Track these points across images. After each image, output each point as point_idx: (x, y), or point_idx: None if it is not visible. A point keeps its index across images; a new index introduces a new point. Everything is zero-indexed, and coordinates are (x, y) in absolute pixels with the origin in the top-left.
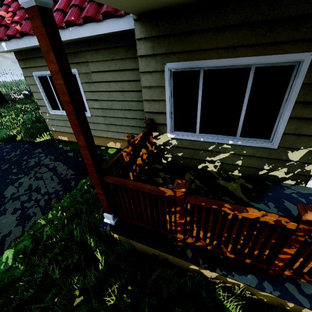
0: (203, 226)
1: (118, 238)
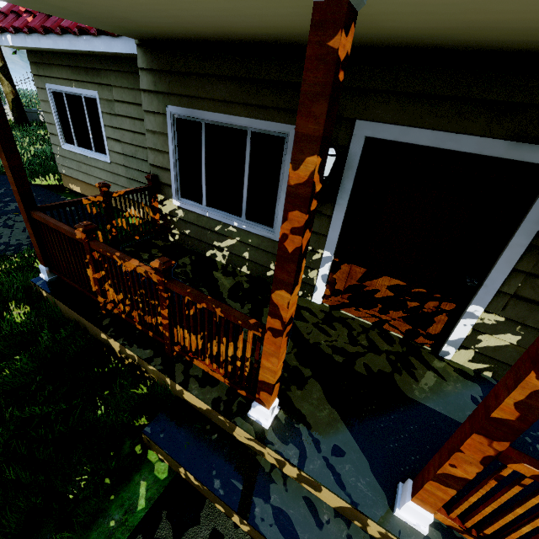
0: (113, 285)
1: (47, 297)
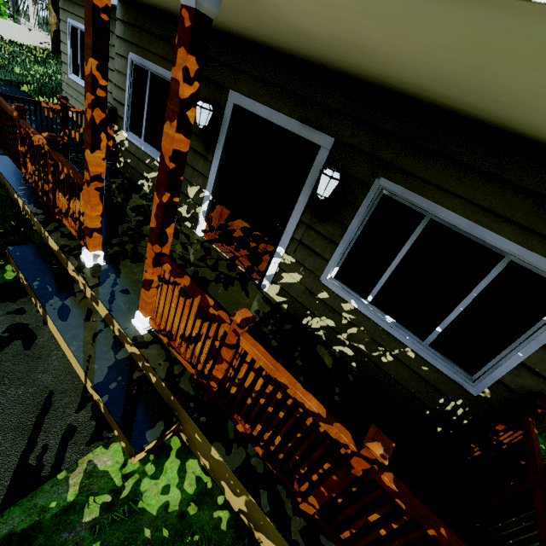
0: (31, 158)
1: None
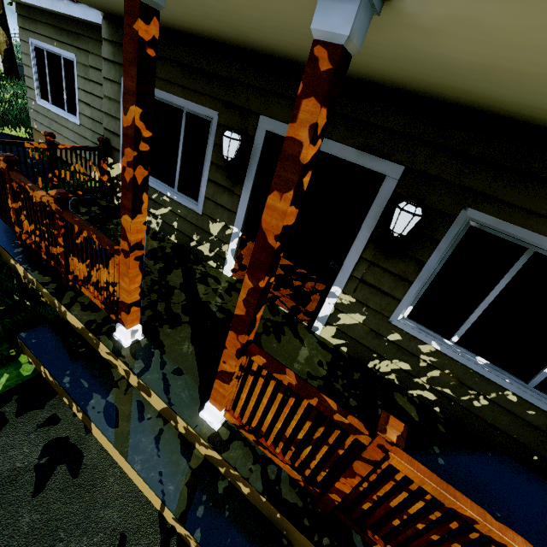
0: (27, 216)
1: None
